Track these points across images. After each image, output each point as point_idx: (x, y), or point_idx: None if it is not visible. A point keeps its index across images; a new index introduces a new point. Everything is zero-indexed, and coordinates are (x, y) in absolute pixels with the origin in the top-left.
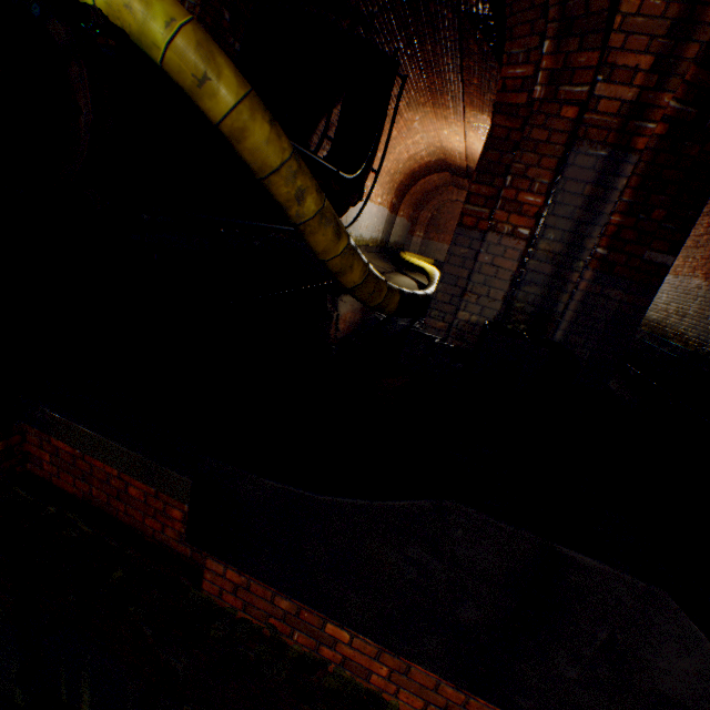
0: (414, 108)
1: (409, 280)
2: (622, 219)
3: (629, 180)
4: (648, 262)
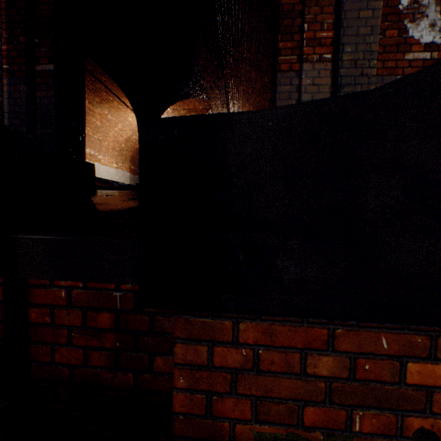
0: (97, 105)
1: None
2: (9, 47)
3: (3, 26)
4: (44, 71)
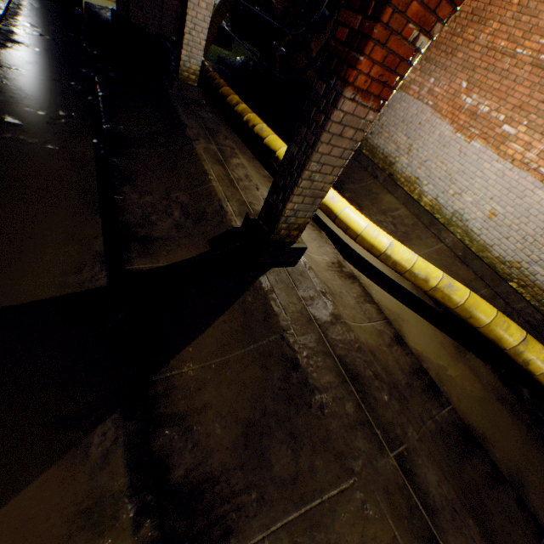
0: None
1: (361, 249)
2: None
3: None
4: None
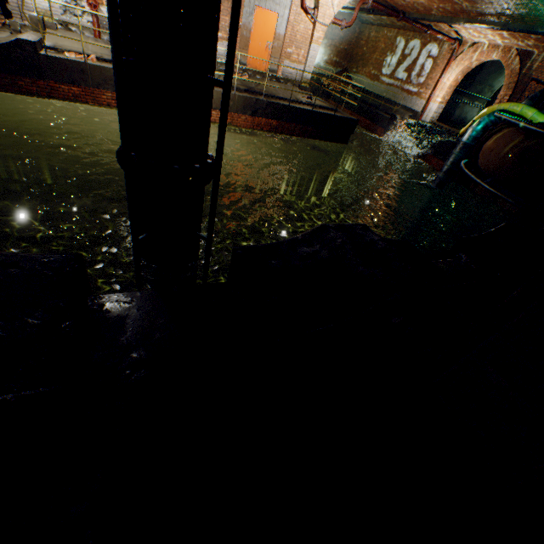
0: None
1: None
2: None
3: None
4: None
